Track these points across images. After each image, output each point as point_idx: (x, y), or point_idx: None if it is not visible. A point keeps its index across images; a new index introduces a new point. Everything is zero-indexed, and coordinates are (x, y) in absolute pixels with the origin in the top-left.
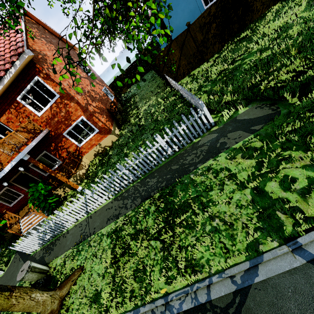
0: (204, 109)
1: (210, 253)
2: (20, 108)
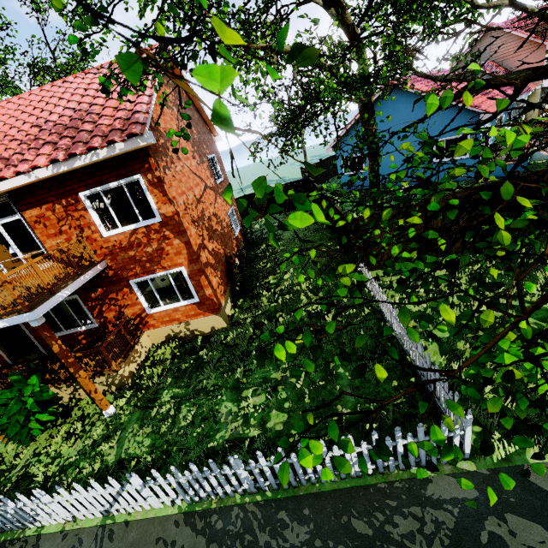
0: (468, 429)
1: None
2: (77, 209)
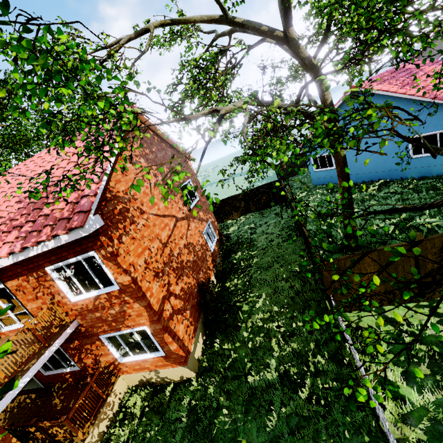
0: None
1: None
2: (46, 280)
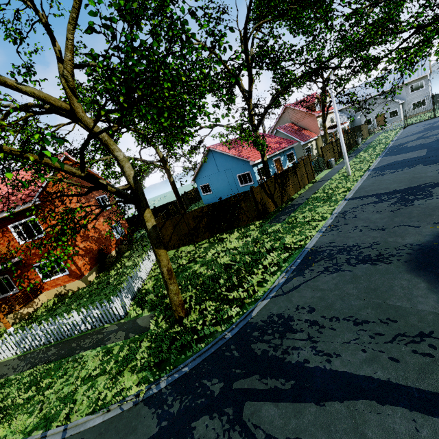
0: (115, 303)
1: (12, 430)
2: (7, 233)
